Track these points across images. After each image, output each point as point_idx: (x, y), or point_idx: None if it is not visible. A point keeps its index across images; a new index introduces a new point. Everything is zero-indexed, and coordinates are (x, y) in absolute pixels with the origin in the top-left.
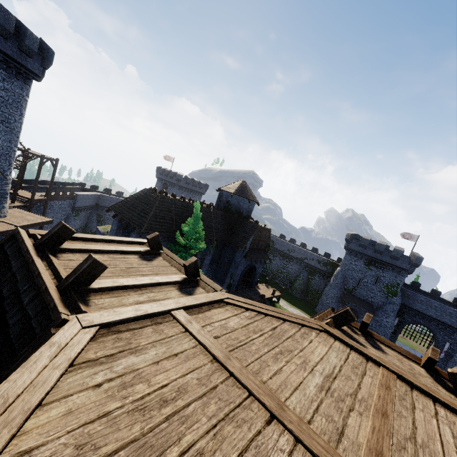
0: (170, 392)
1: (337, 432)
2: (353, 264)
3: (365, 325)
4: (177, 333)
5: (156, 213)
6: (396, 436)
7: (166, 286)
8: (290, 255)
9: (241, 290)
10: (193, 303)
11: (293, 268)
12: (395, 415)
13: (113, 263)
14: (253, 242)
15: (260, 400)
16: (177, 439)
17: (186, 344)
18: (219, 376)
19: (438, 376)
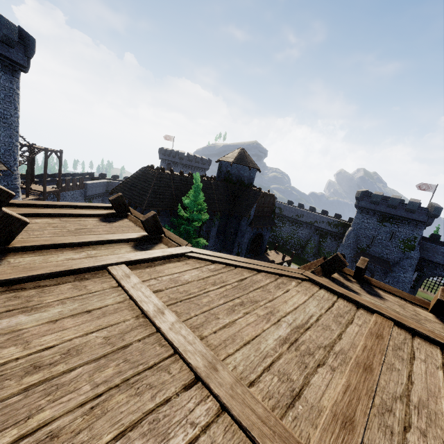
0: (53, 355)
1: (291, 394)
2: (365, 222)
3: (360, 270)
4: (106, 288)
5: (154, 189)
6: (381, 395)
7: (117, 244)
8: (300, 221)
9: (250, 258)
10: (142, 257)
11: (304, 233)
12: (384, 369)
13: (61, 226)
14: (257, 209)
15: (185, 359)
16: (25, 417)
17: (111, 299)
18: (139, 333)
19: None
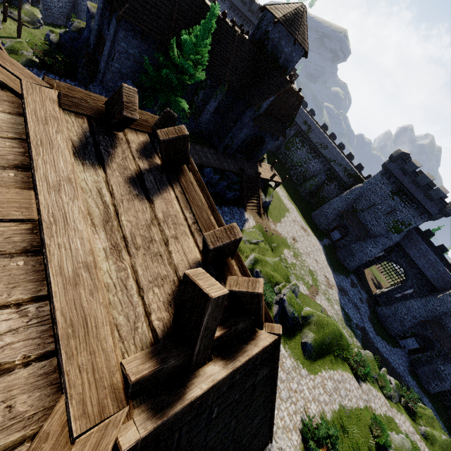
0: None
1: None
2: (378, 186)
3: (159, 143)
4: None
5: None
6: None
7: None
8: (320, 152)
9: (239, 158)
10: None
11: (315, 167)
12: None
13: None
14: (272, 105)
15: None
16: None
17: None
18: None
19: (220, 280)
